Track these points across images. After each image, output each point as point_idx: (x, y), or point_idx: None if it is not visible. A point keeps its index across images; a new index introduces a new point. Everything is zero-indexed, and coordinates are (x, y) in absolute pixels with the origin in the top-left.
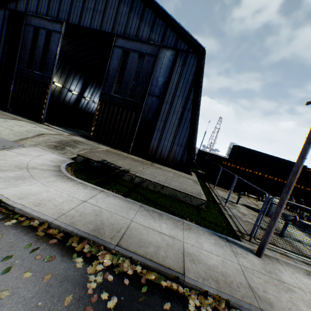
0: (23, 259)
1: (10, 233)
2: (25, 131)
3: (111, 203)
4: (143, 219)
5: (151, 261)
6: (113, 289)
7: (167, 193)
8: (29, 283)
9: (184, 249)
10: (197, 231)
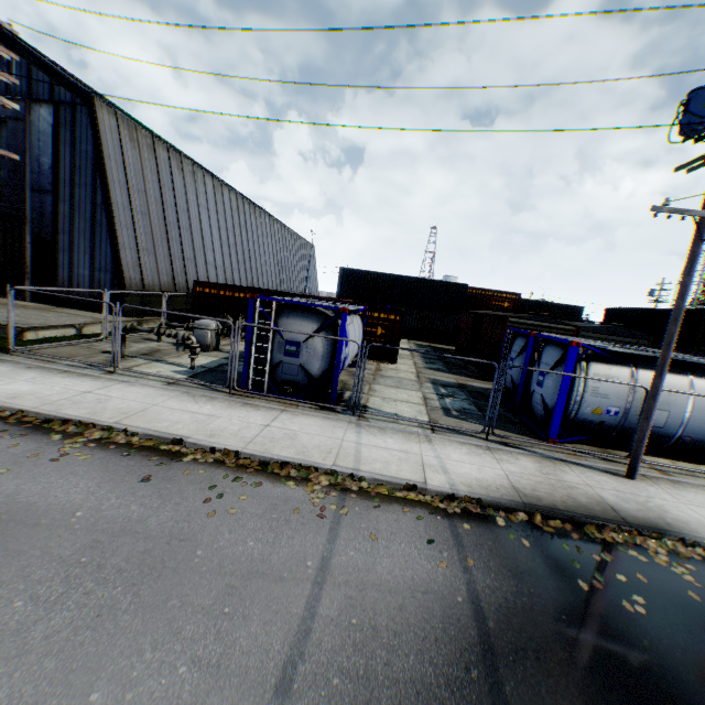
0: None
1: None
2: None
3: None
4: None
5: None
6: None
7: None
8: None
9: None
10: None
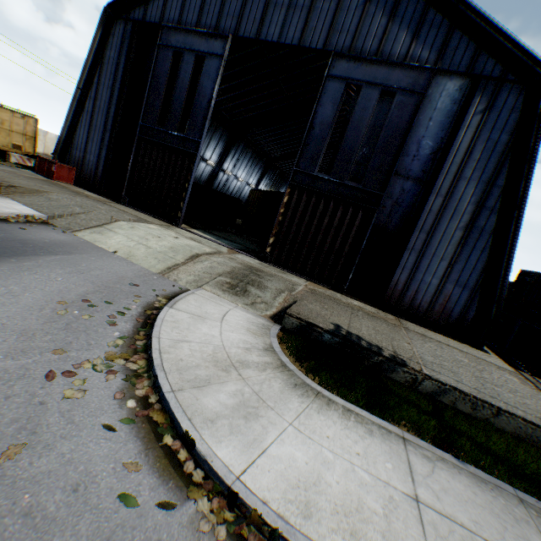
0: None
1: None
2: (167, 249)
3: (464, 499)
4: None
5: None
6: None
7: (509, 429)
8: None
9: None
10: None
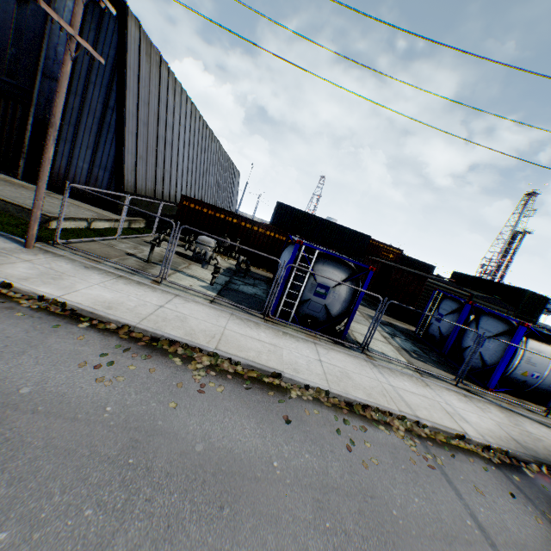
0: None
1: None
2: None
3: None
4: None
5: None
6: None
7: None
8: None
9: None
10: None
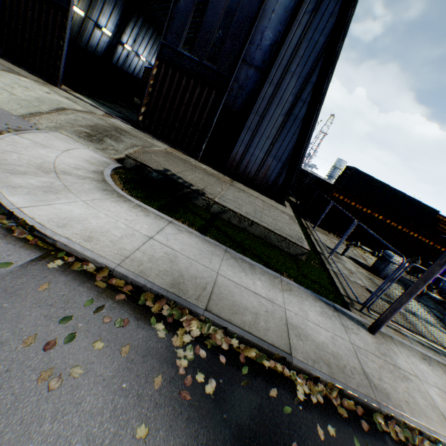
0: (86, 322)
1: (59, 282)
2: (34, 99)
3: (186, 244)
4: (232, 272)
5: (251, 335)
6: (208, 369)
7: (257, 233)
8: (103, 357)
9: (287, 319)
10: (299, 293)
